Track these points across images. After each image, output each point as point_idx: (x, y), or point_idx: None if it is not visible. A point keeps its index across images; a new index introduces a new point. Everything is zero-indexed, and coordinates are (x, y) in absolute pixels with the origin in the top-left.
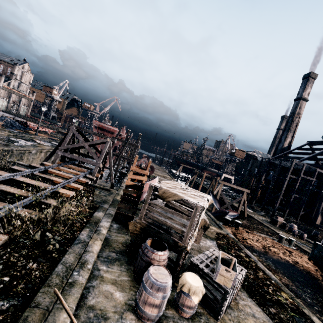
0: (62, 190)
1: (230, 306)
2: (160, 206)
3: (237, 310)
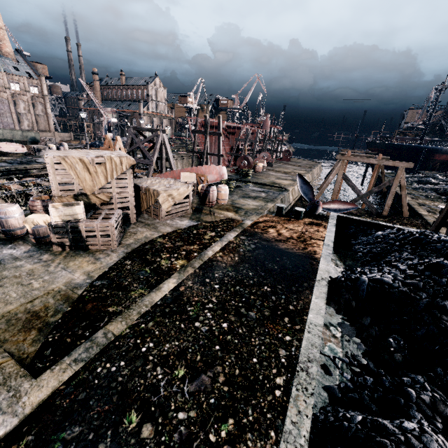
0: None
1: (88, 250)
2: None
3: (88, 253)
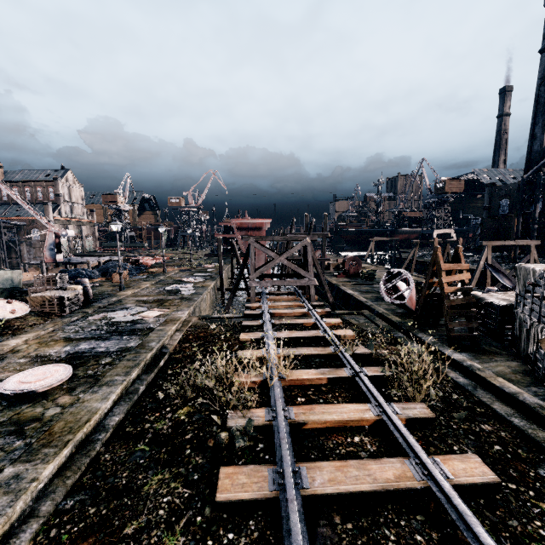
0: (336, 332)
1: None
2: None
3: None
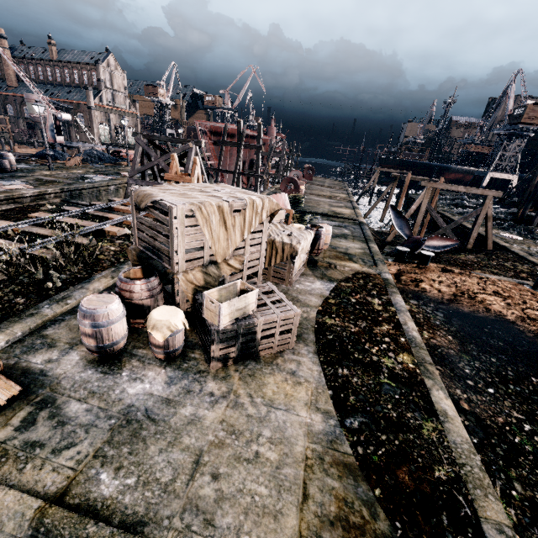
0: (110, 227)
1: (259, 358)
2: (145, 220)
3: (266, 364)
